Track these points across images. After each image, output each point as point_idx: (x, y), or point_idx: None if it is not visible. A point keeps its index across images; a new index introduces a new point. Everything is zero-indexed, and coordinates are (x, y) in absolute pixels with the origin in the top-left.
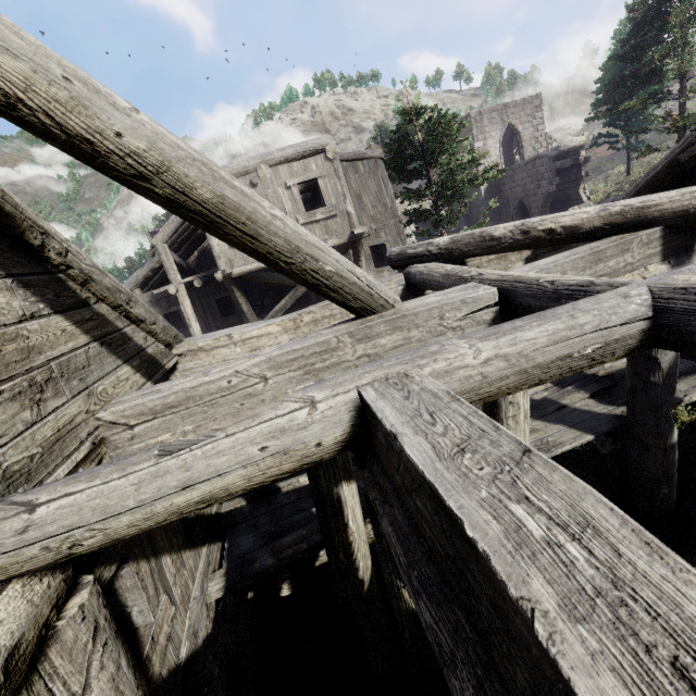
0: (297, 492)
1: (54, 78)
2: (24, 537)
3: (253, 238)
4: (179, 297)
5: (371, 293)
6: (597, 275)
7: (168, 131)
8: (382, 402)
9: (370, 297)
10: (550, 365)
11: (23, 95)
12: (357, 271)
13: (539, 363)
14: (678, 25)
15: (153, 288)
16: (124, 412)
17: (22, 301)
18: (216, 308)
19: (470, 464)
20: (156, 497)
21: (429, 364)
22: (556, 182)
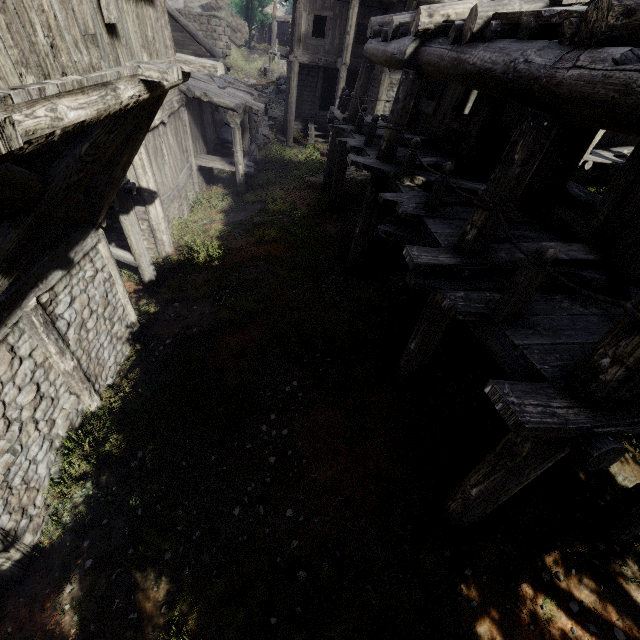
0: None
1: None
2: None
3: None
4: (354, 1)
5: None
6: None
7: None
8: None
9: None
10: None
11: None
12: None
13: None
14: None
15: None
16: None
17: None
18: (355, 32)
19: None
20: None
21: None
22: None
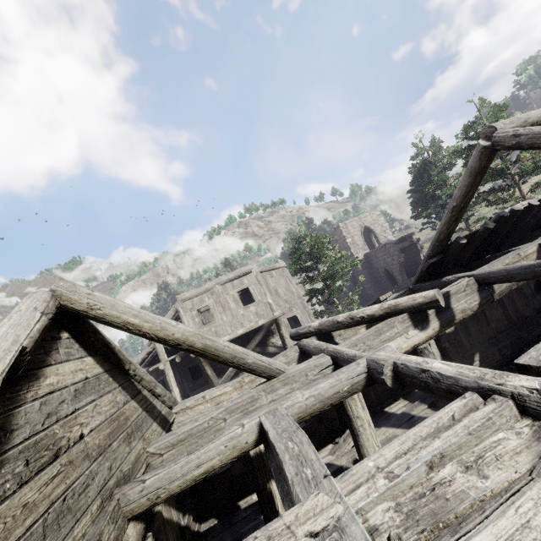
0: (251, 506)
1: (157, 324)
2: (142, 493)
3: (217, 356)
4: (166, 370)
5: (271, 368)
6: (382, 341)
7: (187, 326)
8: (266, 421)
9: (271, 370)
10: (332, 397)
11: (149, 331)
12: (263, 359)
13: (327, 397)
14: (435, 175)
15: (146, 365)
16: (159, 447)
17: (123, 396)
18: (189, 373)
19: (283, 435)
20: (188, 471)
21: (285, 403)
22: (402, 256)
